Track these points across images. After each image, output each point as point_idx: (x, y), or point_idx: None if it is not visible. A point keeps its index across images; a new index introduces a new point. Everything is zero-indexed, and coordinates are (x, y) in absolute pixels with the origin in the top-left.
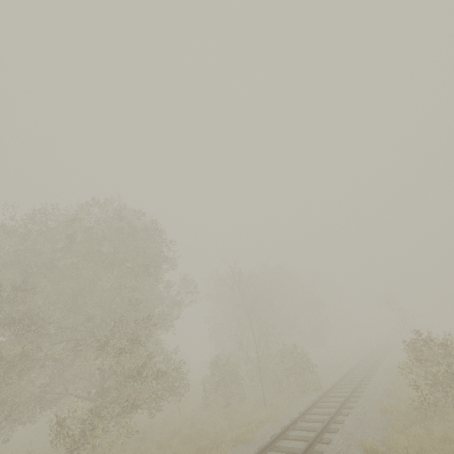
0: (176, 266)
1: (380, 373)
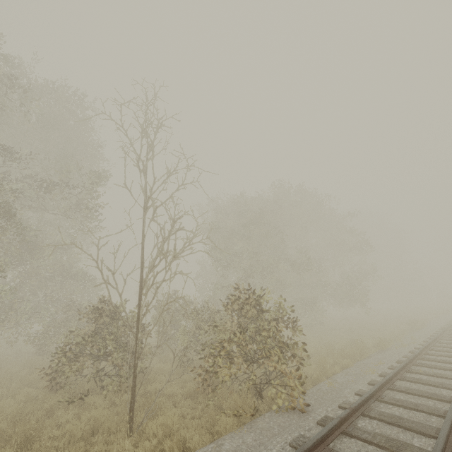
0: None
1: None
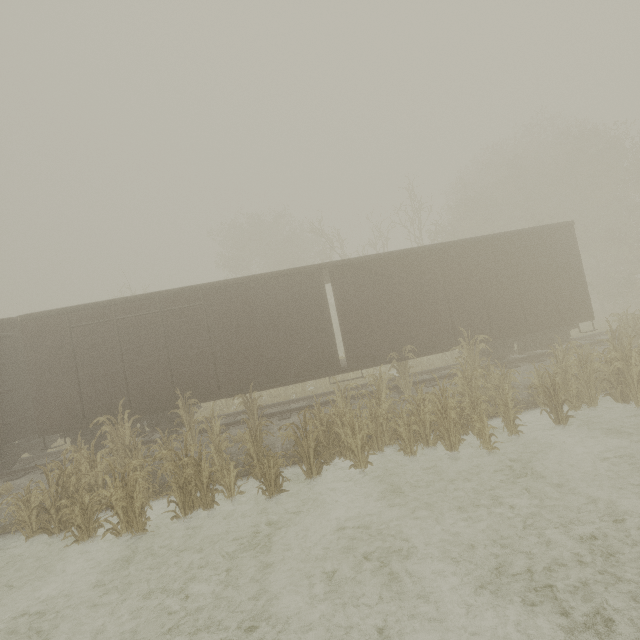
0: None
1: None
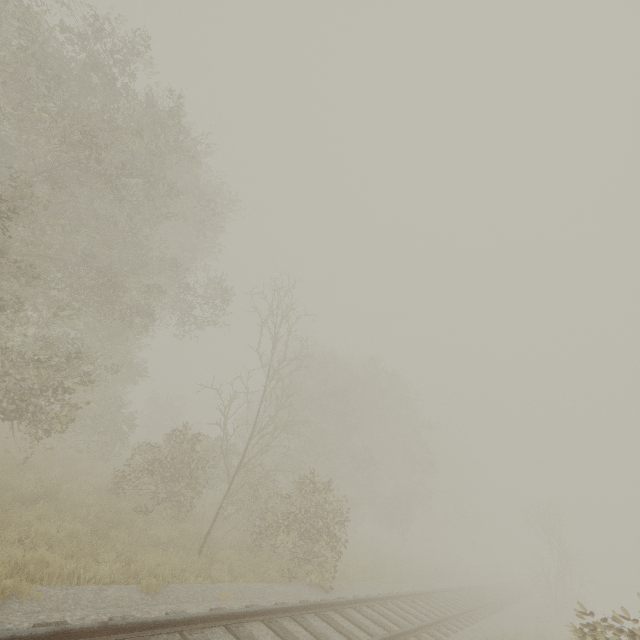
0: (181, 210)
1: (470, 637)
